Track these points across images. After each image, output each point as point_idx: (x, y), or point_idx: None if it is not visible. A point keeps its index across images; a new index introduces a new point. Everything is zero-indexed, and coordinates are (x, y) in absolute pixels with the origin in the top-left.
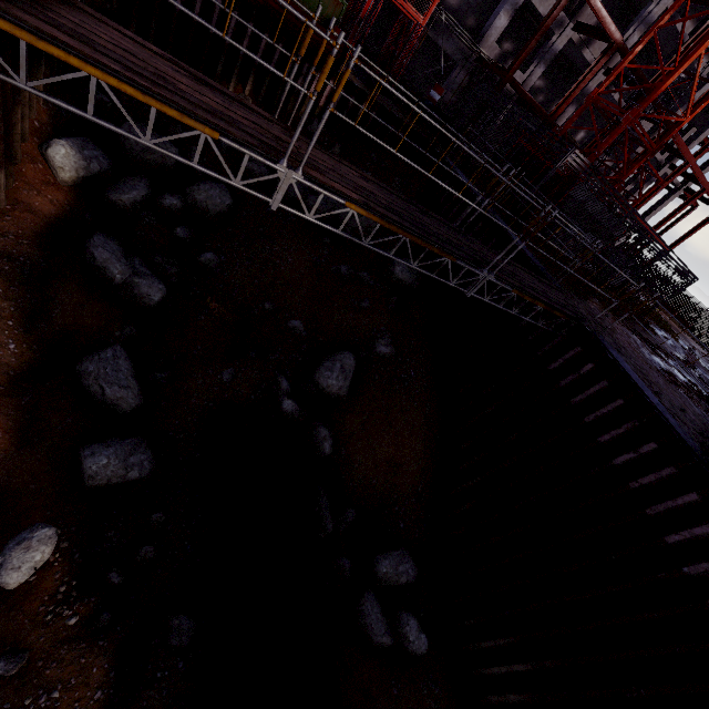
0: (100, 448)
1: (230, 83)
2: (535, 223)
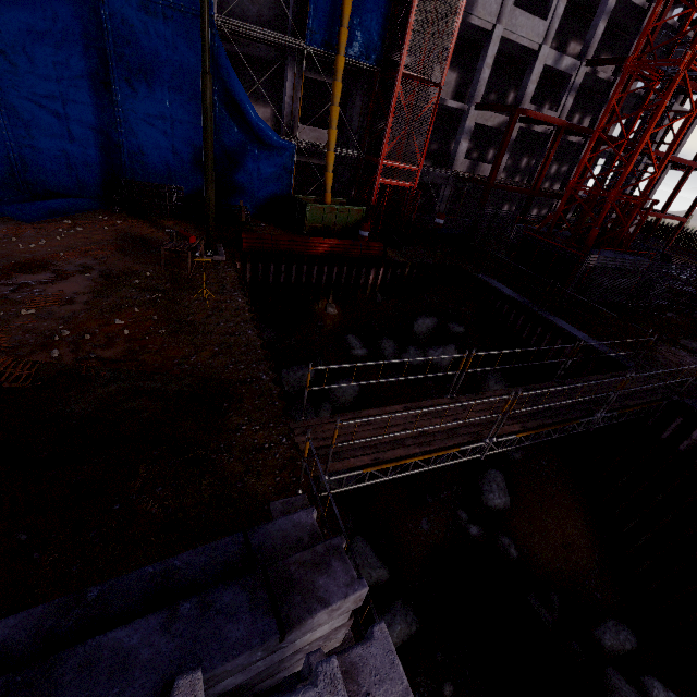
0: (391, 619)
1: (319, 302)
2: (622, 384)
